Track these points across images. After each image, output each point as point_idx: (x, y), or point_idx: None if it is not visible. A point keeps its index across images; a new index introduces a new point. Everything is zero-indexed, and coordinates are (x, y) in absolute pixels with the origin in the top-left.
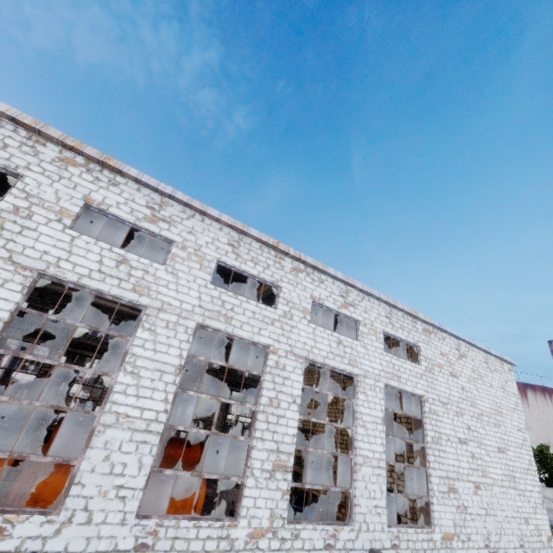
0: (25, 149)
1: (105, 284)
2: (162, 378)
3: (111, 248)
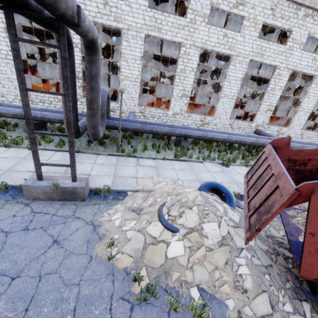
0: (294, 16)
1: (307, 70)
2: (314, 98)
3: (312, 54)
